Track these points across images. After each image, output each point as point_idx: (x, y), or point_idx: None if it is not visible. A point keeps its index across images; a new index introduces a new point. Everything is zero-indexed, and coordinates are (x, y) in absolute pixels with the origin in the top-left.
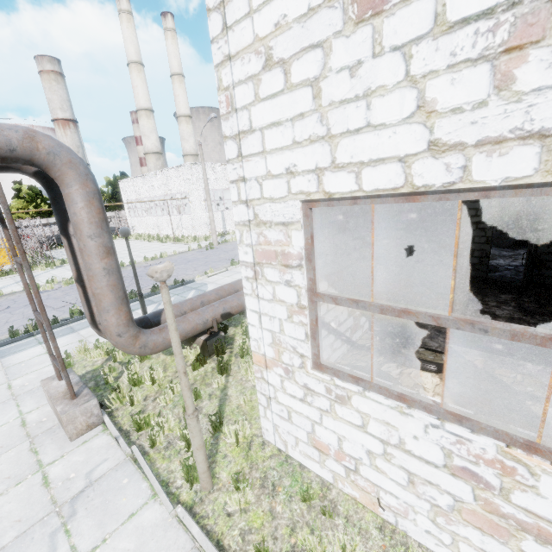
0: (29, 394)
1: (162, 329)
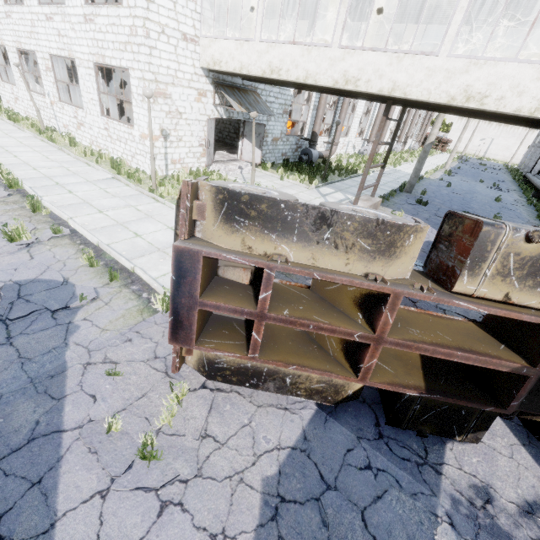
0: None
1: None
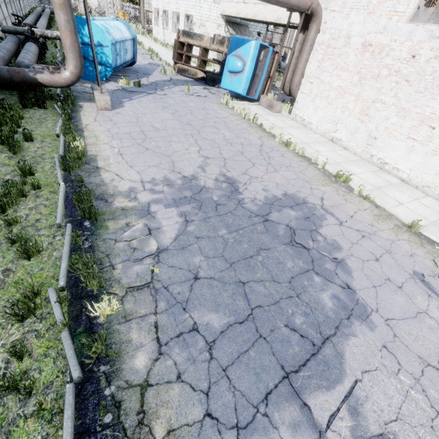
0: None
1: (148, 27)
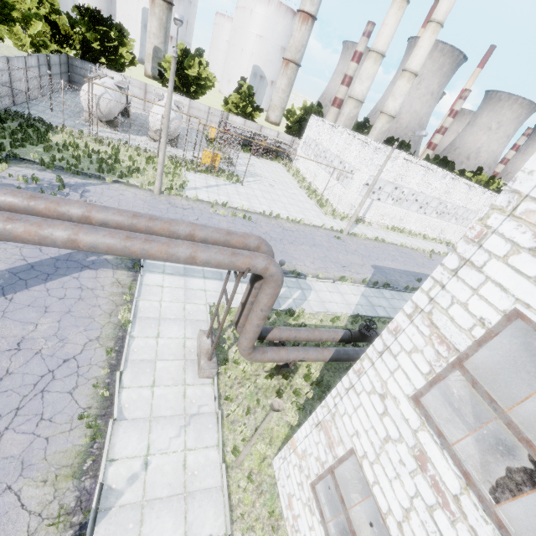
0: (191, 323)
1: (264, 353)
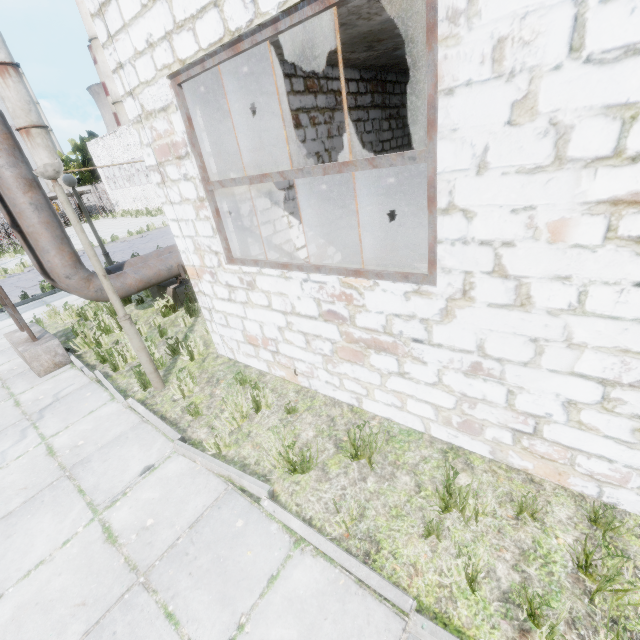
0: (0, 353)
1: (120, 275)
